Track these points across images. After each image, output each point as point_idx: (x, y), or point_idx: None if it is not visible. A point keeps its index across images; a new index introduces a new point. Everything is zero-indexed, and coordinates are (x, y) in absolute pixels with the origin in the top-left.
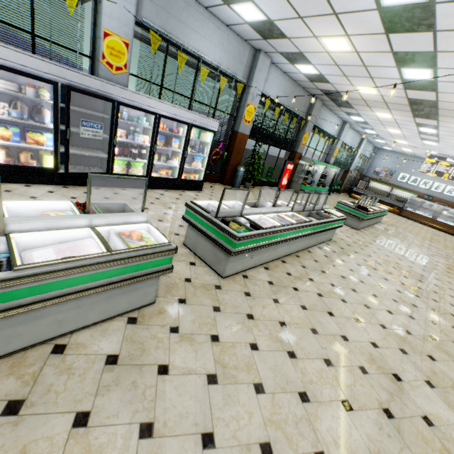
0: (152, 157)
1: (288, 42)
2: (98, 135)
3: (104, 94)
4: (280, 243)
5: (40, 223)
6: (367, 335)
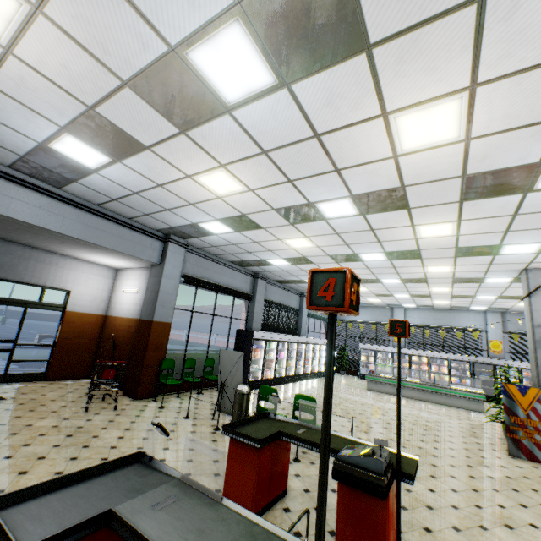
0: None
1: None
2: (487, 378)
3: (488, 362)
4: None
5: (455, 385)
6: None
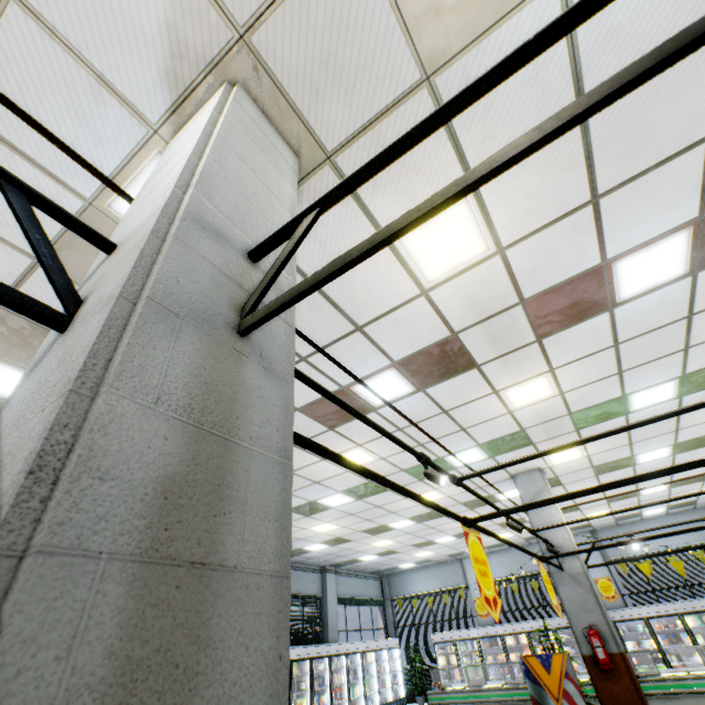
0: (665, 657)
1: (704, 498)
2: None
3: None
4: None
5: None
6: None
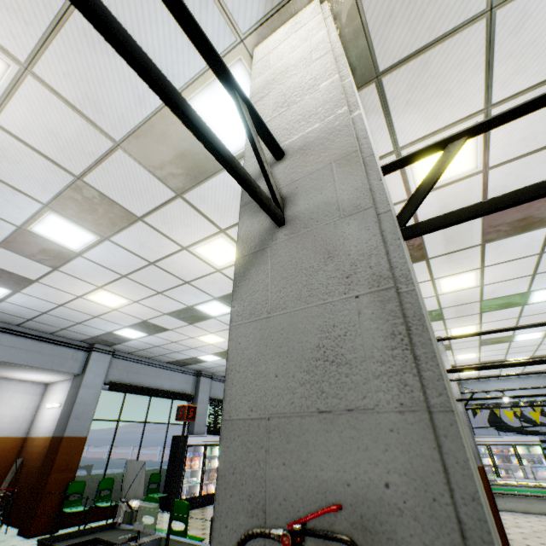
0: (497, 470)
1: None
2: None
3: None
4: (532, 499)
5: None
6: (535, 525)
